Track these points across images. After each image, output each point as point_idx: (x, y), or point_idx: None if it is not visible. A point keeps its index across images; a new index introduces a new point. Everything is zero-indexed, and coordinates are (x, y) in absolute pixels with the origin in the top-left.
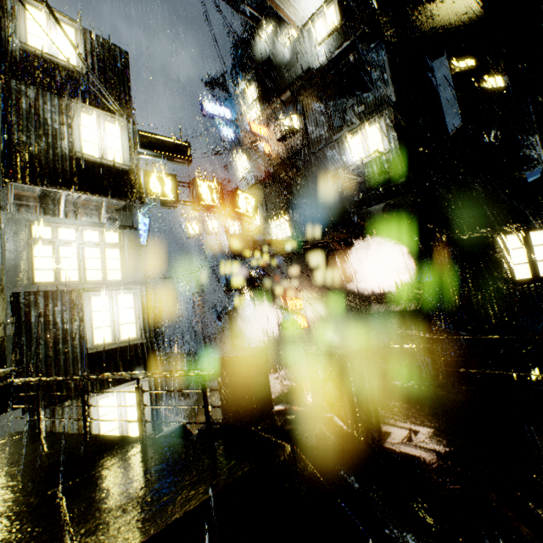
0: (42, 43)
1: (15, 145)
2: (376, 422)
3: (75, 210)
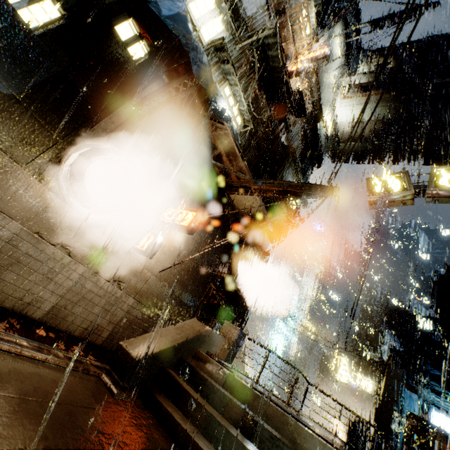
0: None
1: None
2: None
3: None
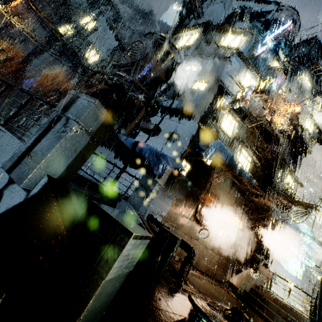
0: None
1: None
2: None
3: None
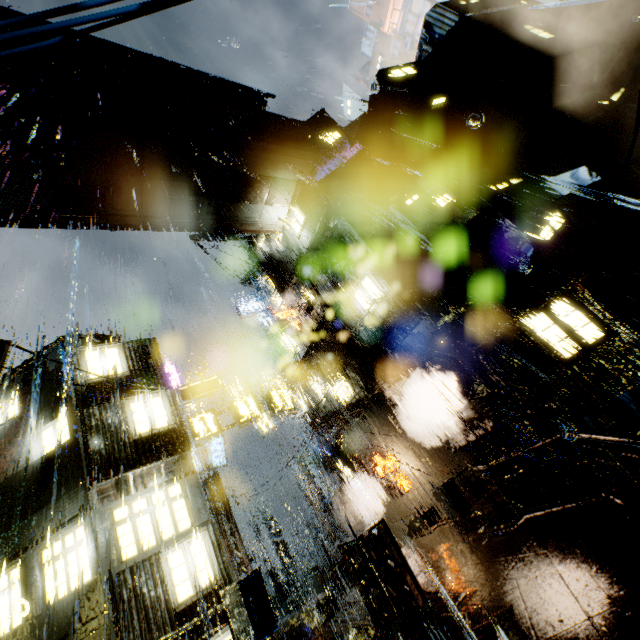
0: (99, 371)
1: (92, 455)
2: (422, 598)
3: (142, 481)
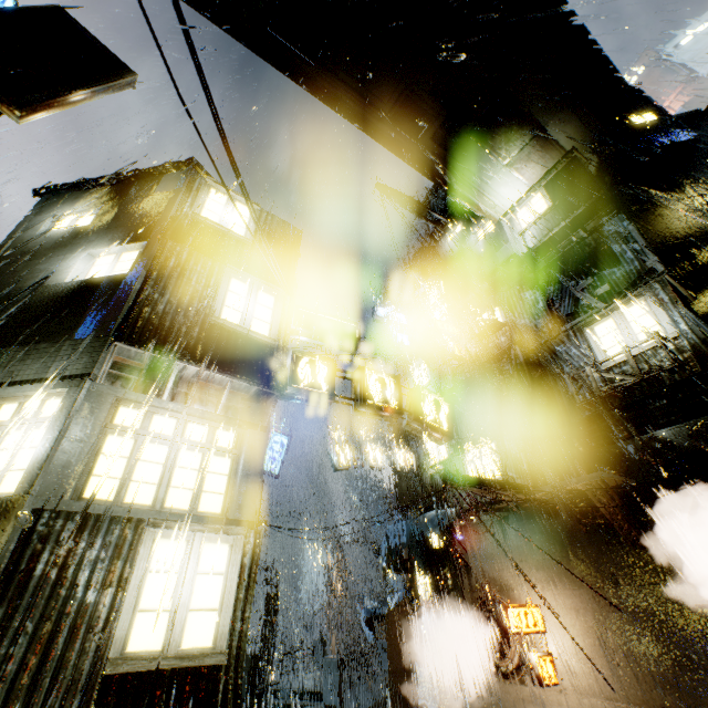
0: (215, 217)
1: (142, 301)
2: None
3: (187, 393)
